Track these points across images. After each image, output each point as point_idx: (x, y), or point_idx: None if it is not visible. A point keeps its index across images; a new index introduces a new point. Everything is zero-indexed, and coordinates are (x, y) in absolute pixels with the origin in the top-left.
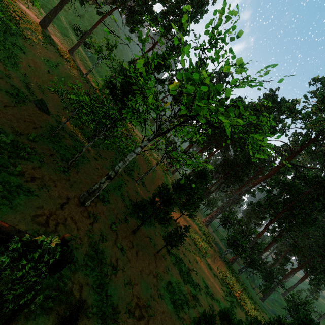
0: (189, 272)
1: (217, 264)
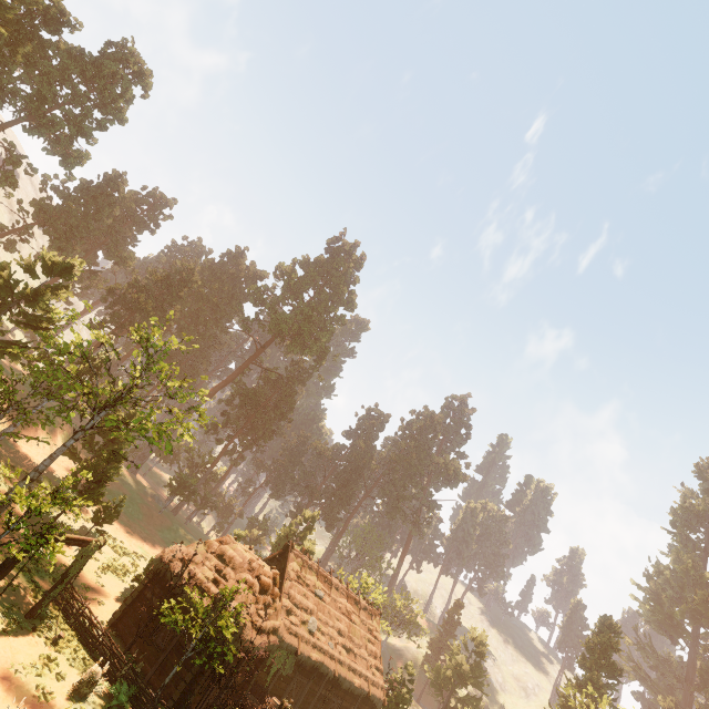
0: (122, 545)
1: (156, 522)
